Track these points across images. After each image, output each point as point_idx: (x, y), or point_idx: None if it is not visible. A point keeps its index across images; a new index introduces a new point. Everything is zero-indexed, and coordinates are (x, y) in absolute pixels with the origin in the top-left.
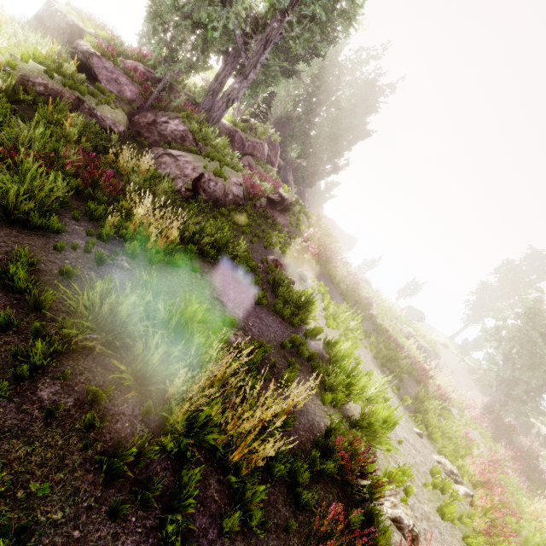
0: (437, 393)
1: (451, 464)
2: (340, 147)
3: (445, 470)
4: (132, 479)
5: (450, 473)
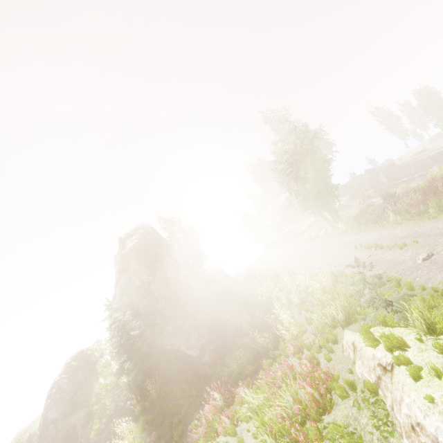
0: None
1: None
2: None
3: None
4: None
5: None
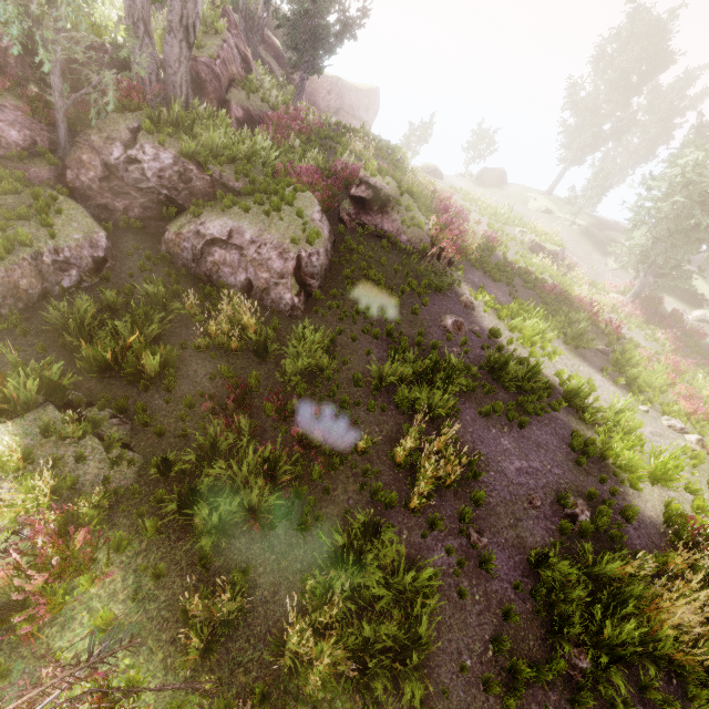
0: (611, 329)
1: (677, 421)
2: None
3: (676, 430)
4: (694, 707)
5: (680, 431)
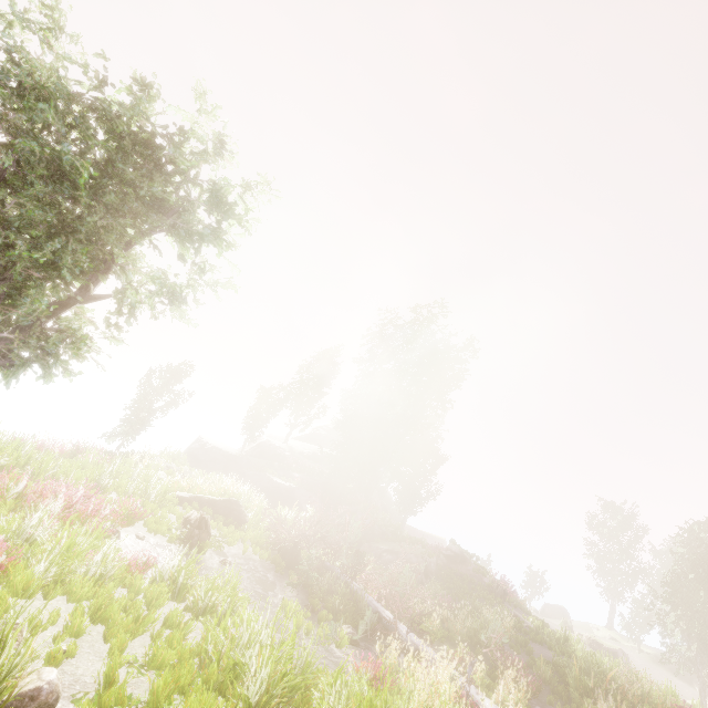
0: None
1: None
2: (425, 468)
3: None
4: None
5: None
